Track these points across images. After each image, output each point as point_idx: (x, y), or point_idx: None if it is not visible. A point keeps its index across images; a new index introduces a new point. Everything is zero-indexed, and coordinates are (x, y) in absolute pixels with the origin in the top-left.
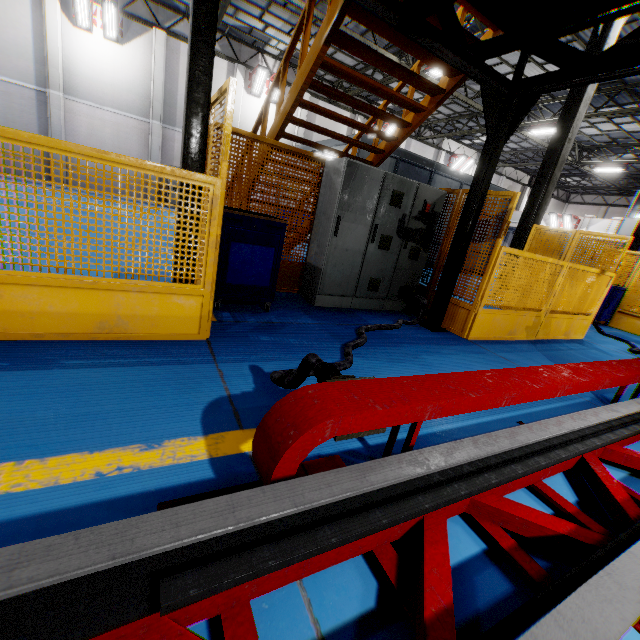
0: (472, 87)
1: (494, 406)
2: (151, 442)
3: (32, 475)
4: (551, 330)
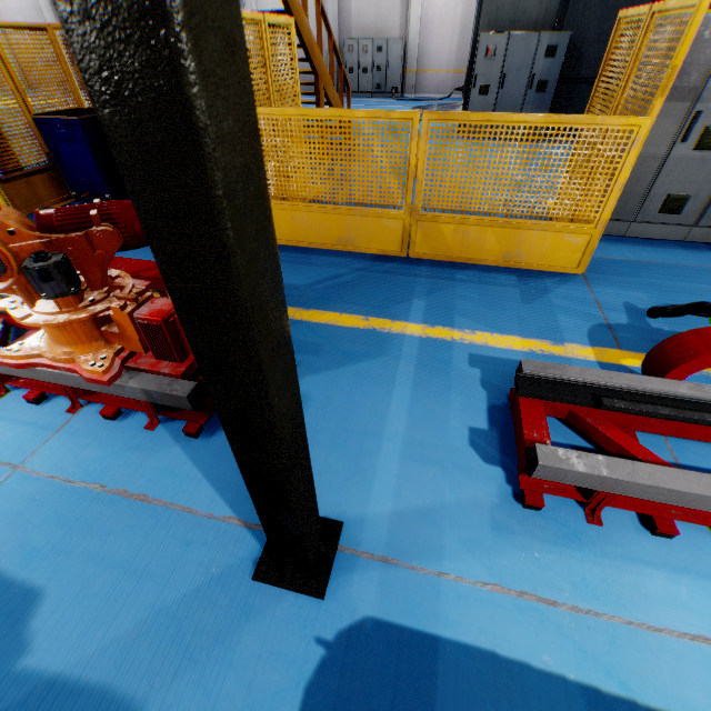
0: None
1: None
2: None
3: None
4: (453, 245)
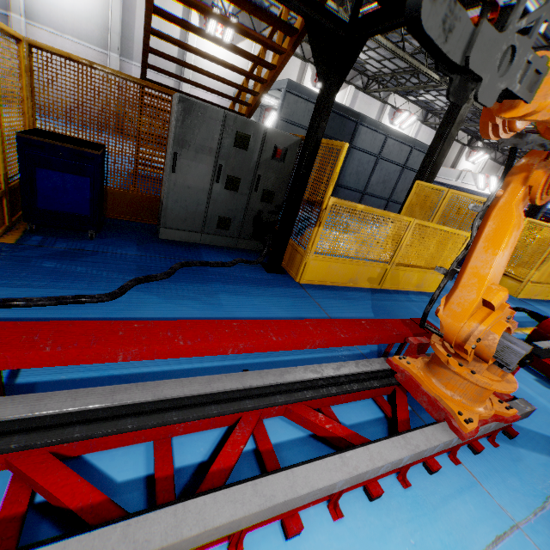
0: (412, 42)
1: (102, 361)
2: None
3: None
4: (400, 281)
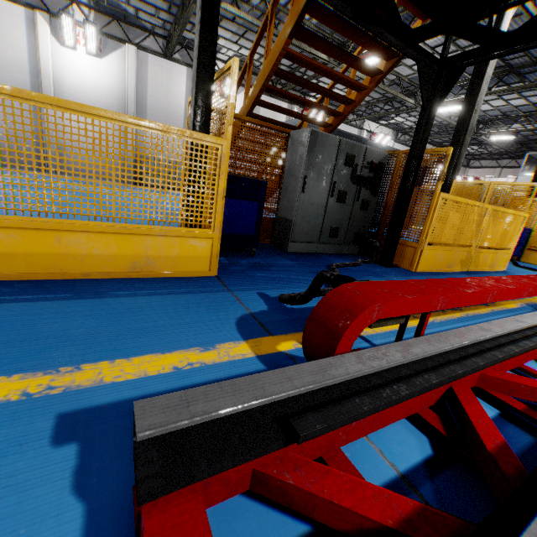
0: (387, 77)
1: (482, 302)
2: (206, 346)
3: (124, 370)
4: (480, 263)
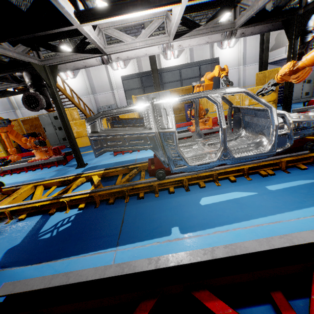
0: None
1: None
2: None
3: None
4: None
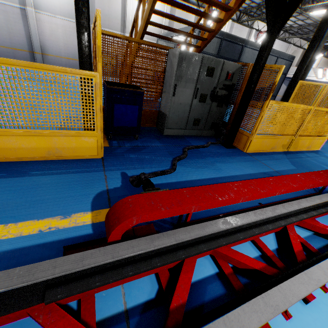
0: None
1: (234, 203)
2: (66, 215)
3: (11, 231)
4: (298, 146)
